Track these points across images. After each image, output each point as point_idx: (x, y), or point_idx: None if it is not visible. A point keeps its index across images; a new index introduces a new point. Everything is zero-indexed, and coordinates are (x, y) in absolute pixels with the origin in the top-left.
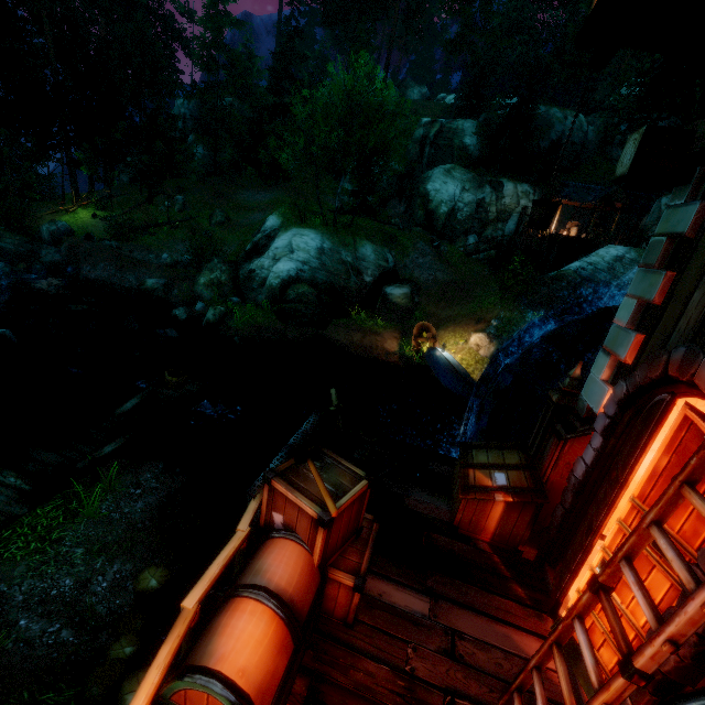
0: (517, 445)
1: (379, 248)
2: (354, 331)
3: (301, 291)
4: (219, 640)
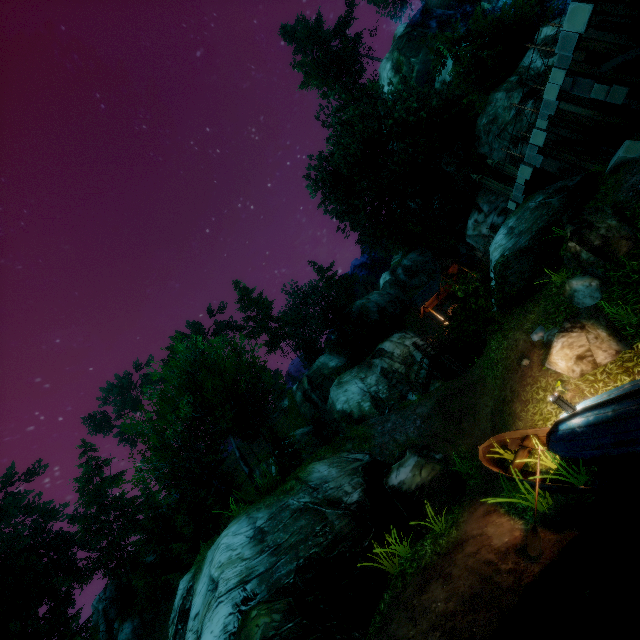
0: None
1: (333, 458)
2: (418, 592)
3: (256, 636)
4: None
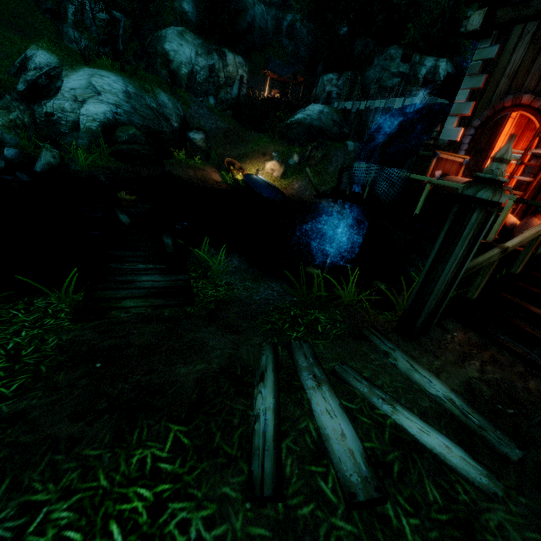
0: None
1: (171, 97)
2: (186, 168)
3: (131, 133)
4: None
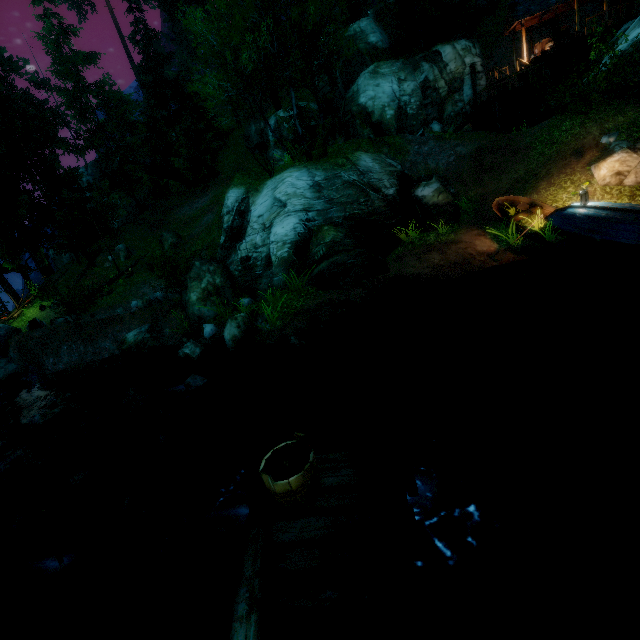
0: None
1: (375, 155)
2: (424, 253)
3: (328, 239)
4: None
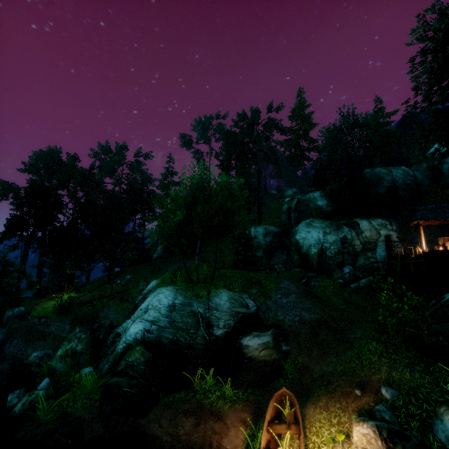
0: None
1: (236, 294)
2: (185, 413)
3: (131, 358)
4: None
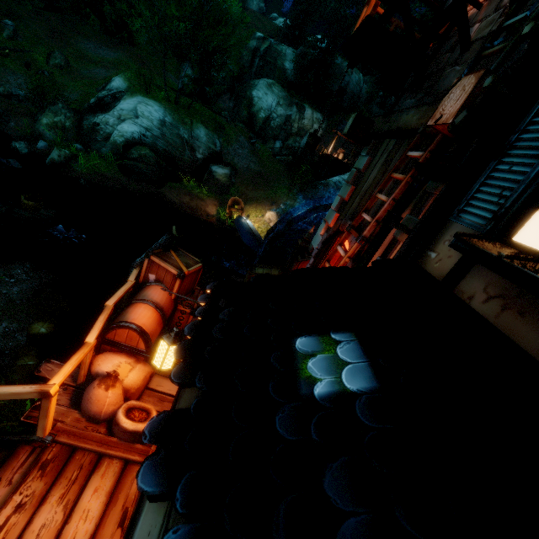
0: (279, 267)
1: (210, 133)
2: (184, 194)
3: (143, 153)
4: (130, 315)
